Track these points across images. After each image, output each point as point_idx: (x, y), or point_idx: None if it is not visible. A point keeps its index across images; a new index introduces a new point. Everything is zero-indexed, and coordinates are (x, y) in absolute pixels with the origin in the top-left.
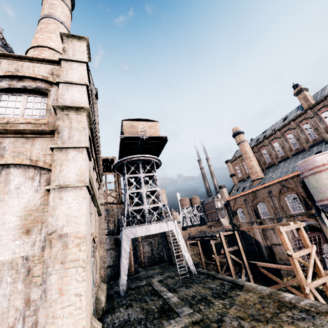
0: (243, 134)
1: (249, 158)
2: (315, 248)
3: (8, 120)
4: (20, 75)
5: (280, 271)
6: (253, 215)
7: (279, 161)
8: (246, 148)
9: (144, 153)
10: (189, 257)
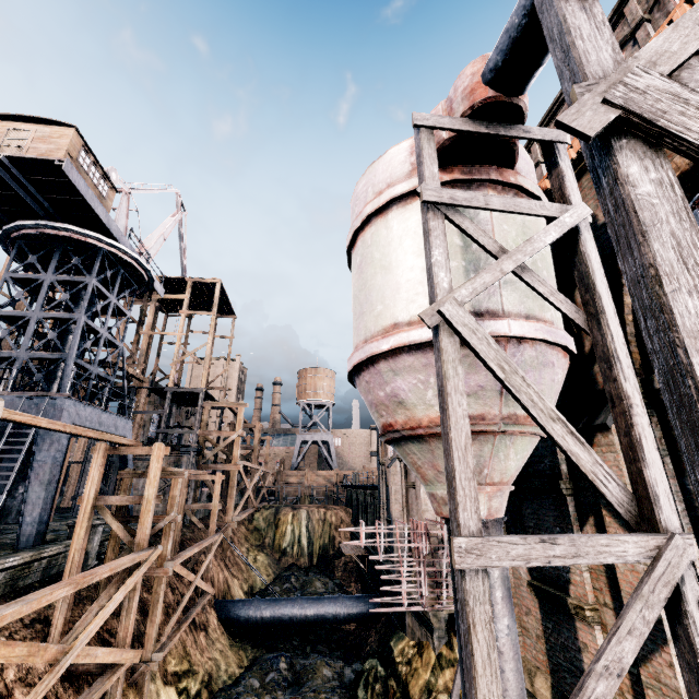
0: None
1: None
2: None
3: None
4: None
5: (405, 617)
6: None
7: None
8: None
9: (74, 224)
10: (38, 500)
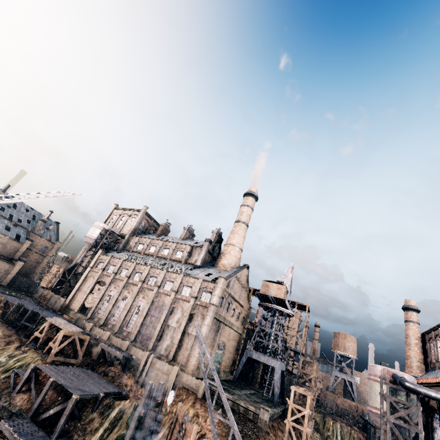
0: (415, 312)
1: (409, 345)
2: (310, 413)
3: (202, 301)
4: (207, 287)
5: None
6: None
7: (438, 367)
8: (409, 332)
9: (278, 303)
10: (277, 391)
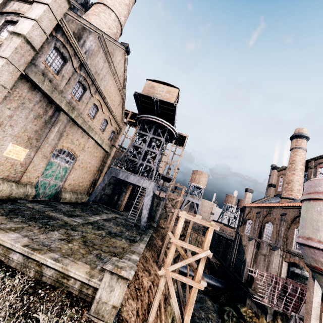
0: (306, 140)
1: (293, 170)
2: (210, 255)
3: None
4: (18, 13)
5: (246, 299)
6: (257, 232)
7: None
8: (297, 158)
9: (162, 117)
10: (145, 215)
